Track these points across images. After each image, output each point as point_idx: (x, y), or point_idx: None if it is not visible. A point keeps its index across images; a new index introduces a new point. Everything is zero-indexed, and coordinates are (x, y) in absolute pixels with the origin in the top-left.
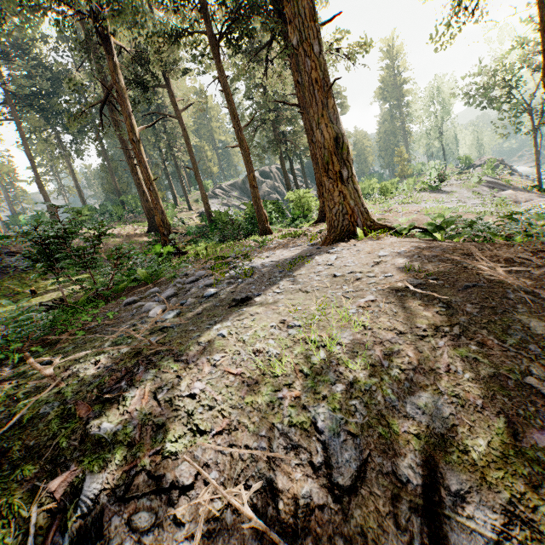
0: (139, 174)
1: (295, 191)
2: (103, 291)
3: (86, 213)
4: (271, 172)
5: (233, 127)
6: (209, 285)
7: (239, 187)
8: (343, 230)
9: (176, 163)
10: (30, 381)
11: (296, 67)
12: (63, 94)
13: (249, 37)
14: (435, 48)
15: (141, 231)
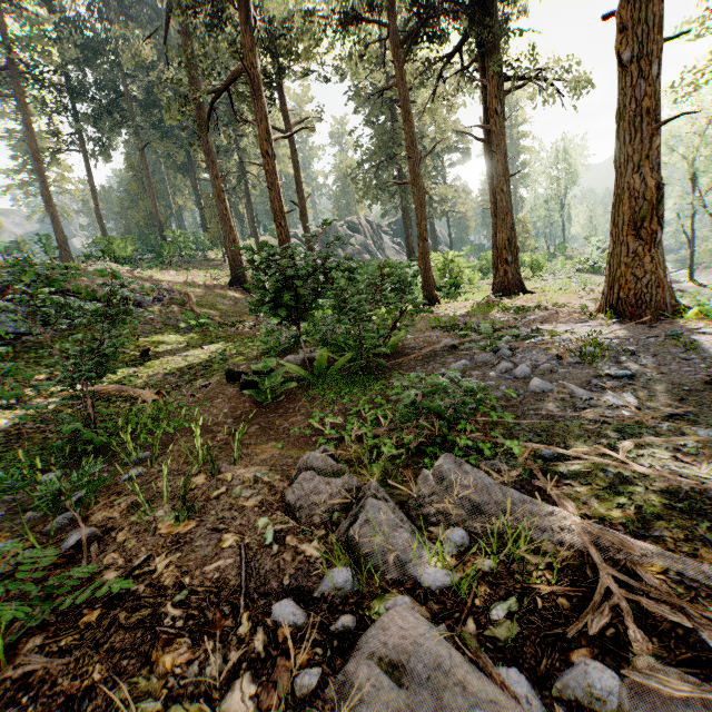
0: (226, 203)
1: (446, 252)
2: (377, 359)
3: (128, 247)
4: (360, 225)
5: (410, 156)
6: (572, 362)
7: (320, 239)
8: (657, 307)
9: (249, 194)
10: (652, 483)
11: (496, 92)
12: (91, 72)
13: (429, 41)
14: (673, 100)
15: (220, 282)
